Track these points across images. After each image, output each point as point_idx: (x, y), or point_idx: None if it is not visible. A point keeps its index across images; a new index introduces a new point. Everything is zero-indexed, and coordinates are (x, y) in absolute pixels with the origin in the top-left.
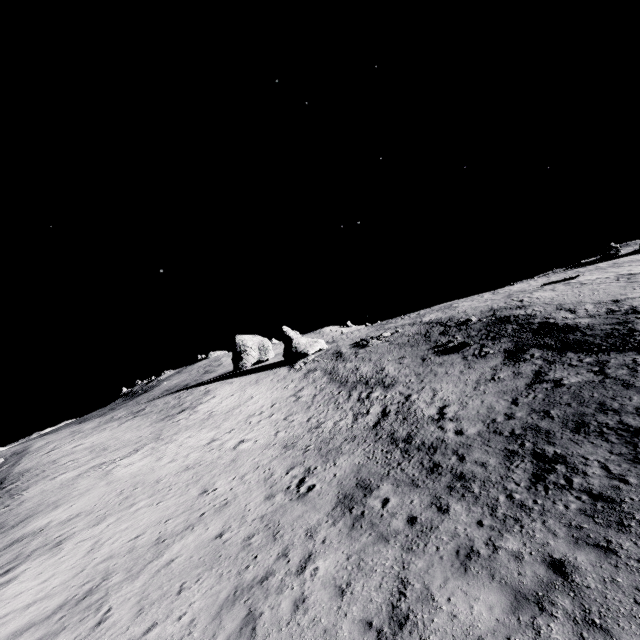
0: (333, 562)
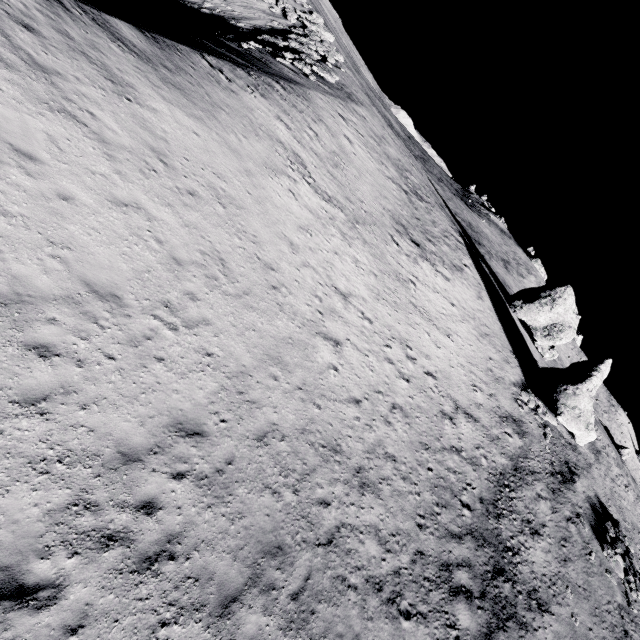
0: None
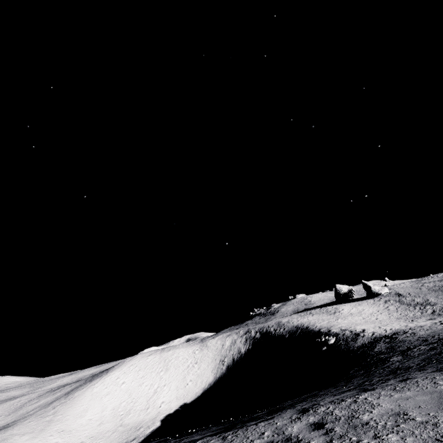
0: (431, 320)
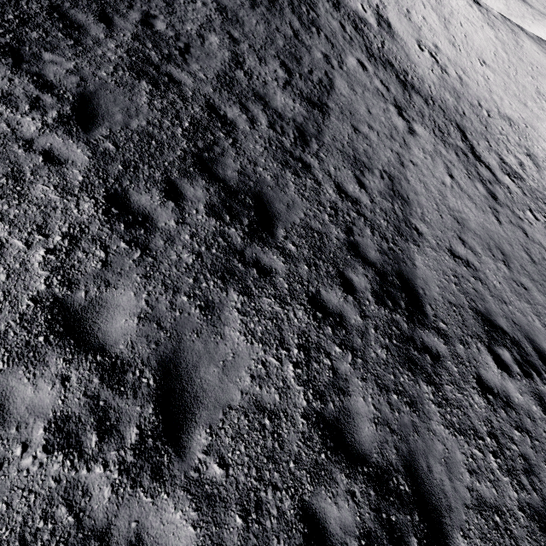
0: None
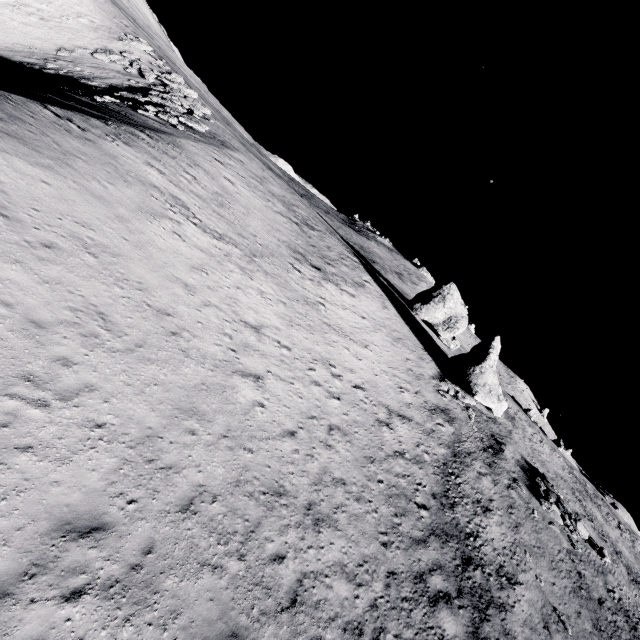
0: None
